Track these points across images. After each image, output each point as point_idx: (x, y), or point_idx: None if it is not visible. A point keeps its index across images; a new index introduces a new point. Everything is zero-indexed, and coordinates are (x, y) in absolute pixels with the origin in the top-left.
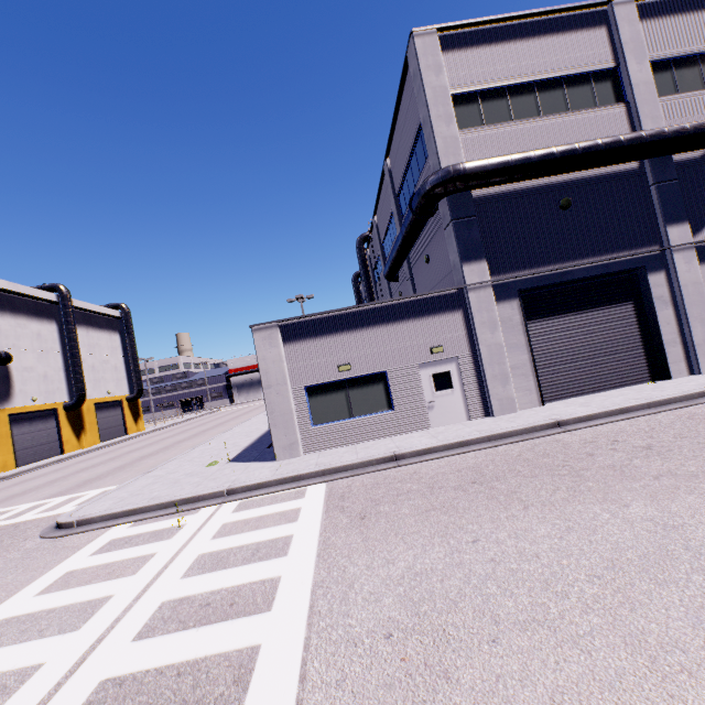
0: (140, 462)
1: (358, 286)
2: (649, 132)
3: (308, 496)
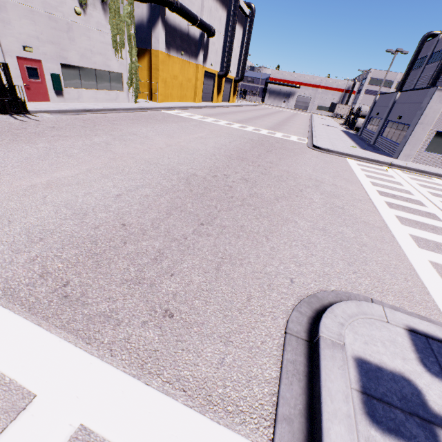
0: (283, 127)
1: (422, 47)
2: None
3: (437, 181)
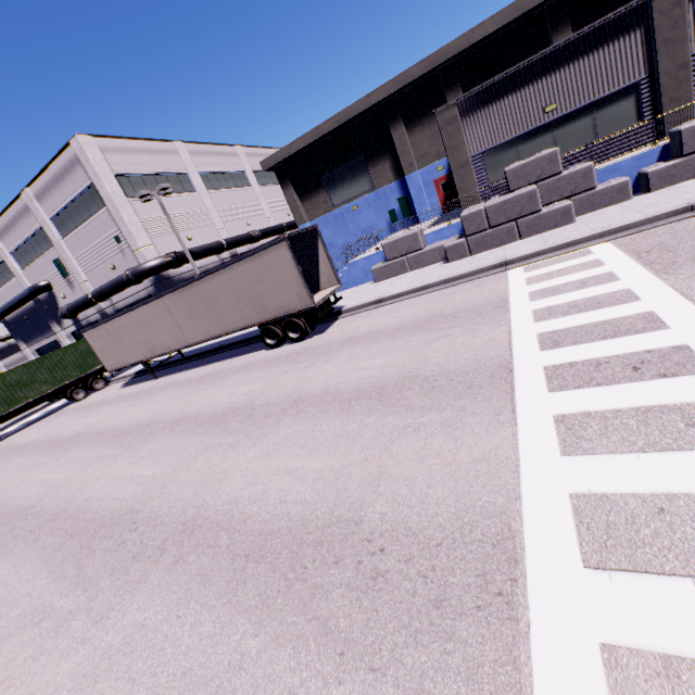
0: None
1: None
2: (15, 299)
3: None
